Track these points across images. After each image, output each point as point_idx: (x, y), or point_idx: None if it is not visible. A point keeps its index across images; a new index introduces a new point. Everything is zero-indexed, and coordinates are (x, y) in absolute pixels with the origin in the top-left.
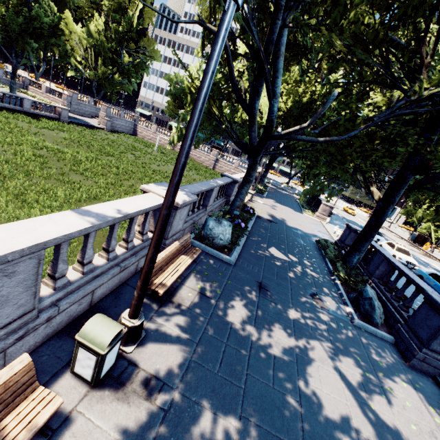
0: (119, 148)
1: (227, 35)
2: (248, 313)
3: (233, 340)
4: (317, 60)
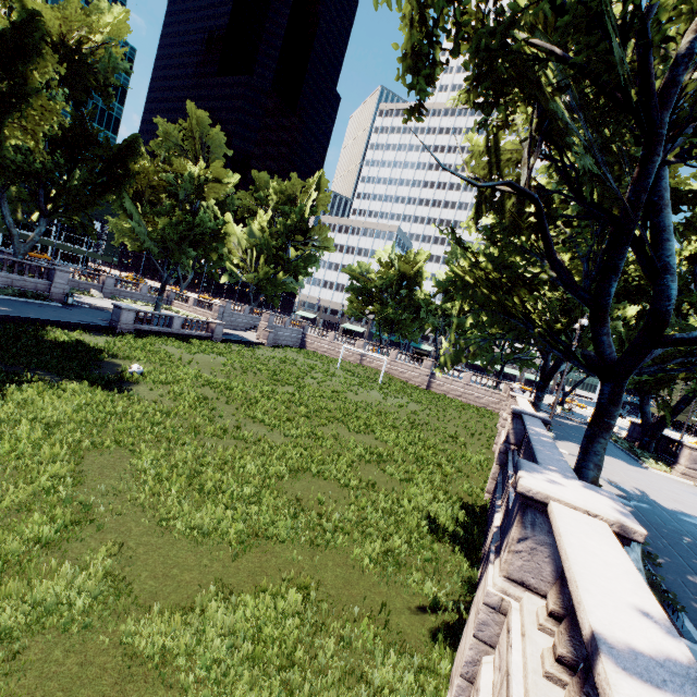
0: (292, 370)
1: None
2: None
3: None
4: None
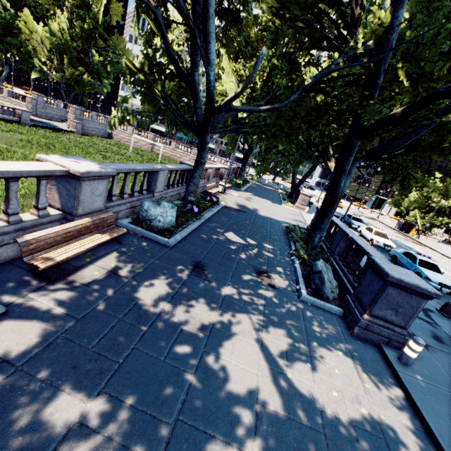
0: (88, 149)
1: (159, 3)
2: (167, 290)
3: (132, 316)
4: (283, 44)
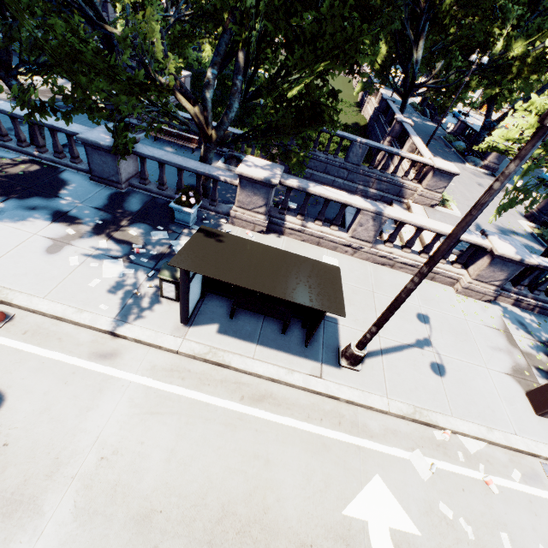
0: None
1: None
2: None
3: None
4: None
